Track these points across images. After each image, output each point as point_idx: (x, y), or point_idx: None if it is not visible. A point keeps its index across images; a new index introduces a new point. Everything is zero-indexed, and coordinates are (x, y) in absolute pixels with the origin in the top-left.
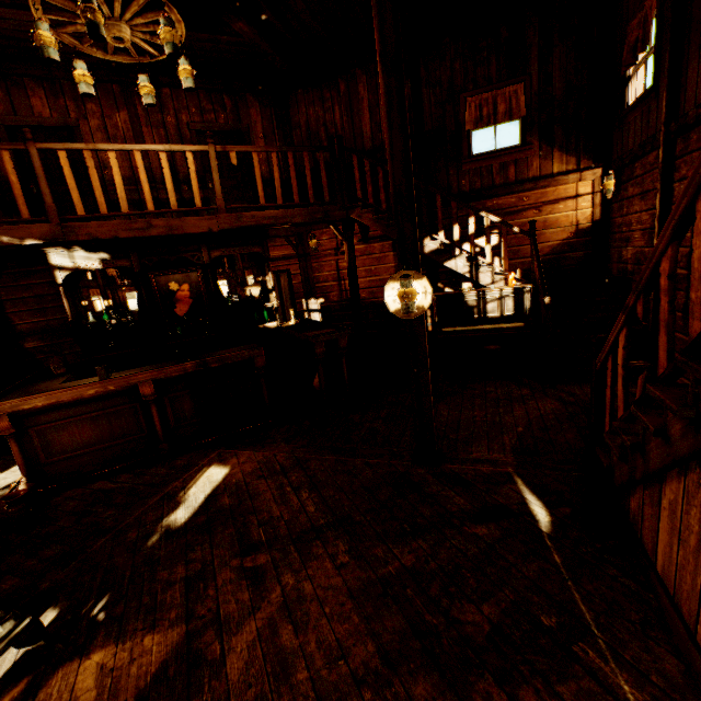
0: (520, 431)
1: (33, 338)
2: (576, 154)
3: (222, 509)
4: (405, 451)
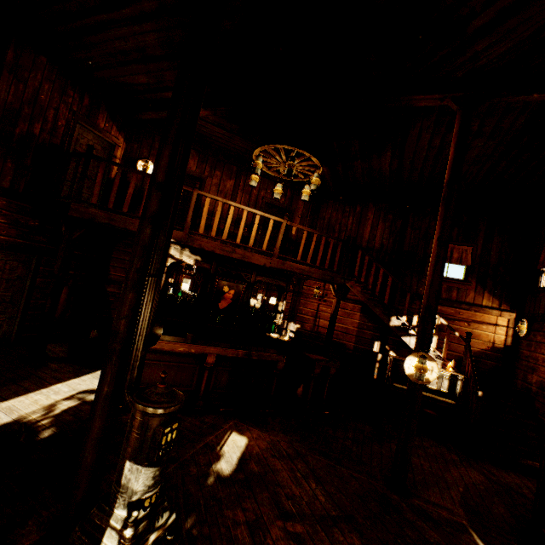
0: (462, 490)
1: (114, 286)
2: (499, 299)
3: (254, 473)
4: (378, 475)
